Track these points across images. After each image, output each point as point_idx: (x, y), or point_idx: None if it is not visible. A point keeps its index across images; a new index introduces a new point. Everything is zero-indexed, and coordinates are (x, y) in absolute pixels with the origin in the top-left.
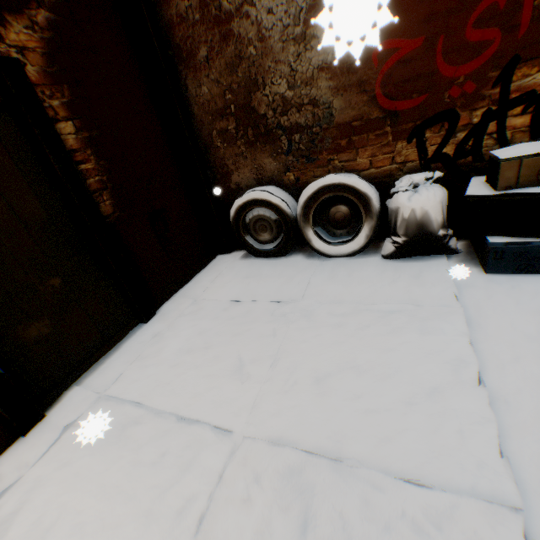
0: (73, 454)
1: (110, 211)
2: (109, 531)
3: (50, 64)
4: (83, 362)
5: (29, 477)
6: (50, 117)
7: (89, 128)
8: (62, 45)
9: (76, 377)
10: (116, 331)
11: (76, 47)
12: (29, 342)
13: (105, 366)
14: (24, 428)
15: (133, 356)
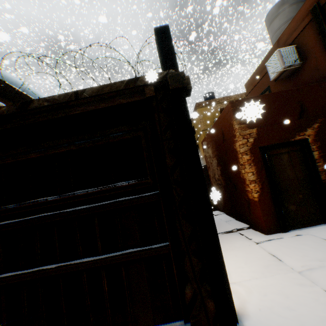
0: (299, 240)
1: (322, 178)
2: (313, 252)
3: (314, 137)
4: (300, 224)
5: (286, 238)
6: (310, 151)
7: (322, 152)
8: (319, 131)
9: (297, 227)
10: (314, 221)
11: (323, 130)
12: (288, 209)
13: (308, 229)
14: (282, 230)
15: (321, 230)
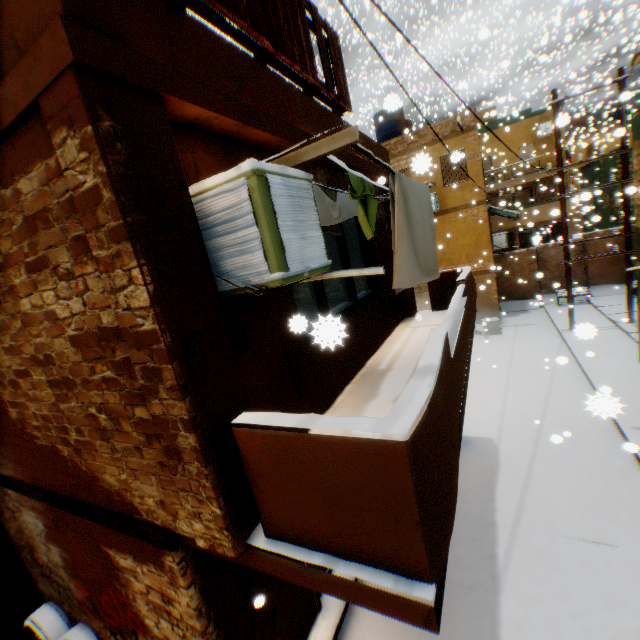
0: None
1: None
2: None
3: None
4: None
5: None
6: None
7: None
8: None
9: None
10: None
11: None
12: None
13: None
14: None
15: None
